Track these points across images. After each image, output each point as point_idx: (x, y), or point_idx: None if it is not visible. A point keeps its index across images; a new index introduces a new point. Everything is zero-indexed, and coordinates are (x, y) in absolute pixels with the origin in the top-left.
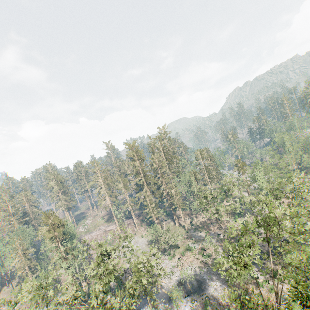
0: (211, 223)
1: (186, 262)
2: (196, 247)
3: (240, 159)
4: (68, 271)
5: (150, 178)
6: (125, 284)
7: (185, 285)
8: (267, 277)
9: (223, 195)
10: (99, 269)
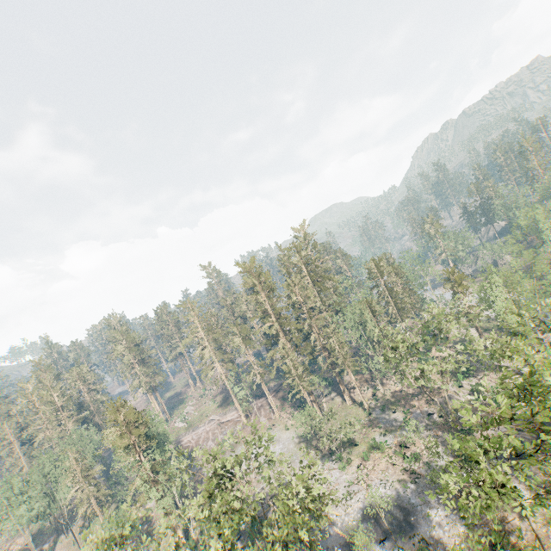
0: (413, 393)
1: (373, 473)
2: (390, 443)
3: (453, 268)
4: (161, 503)
5: (288, 322)
6: (264, 525)
7: (378, 518)
8: (540, 494)
9: (430, 341)
10: (212, 504)
